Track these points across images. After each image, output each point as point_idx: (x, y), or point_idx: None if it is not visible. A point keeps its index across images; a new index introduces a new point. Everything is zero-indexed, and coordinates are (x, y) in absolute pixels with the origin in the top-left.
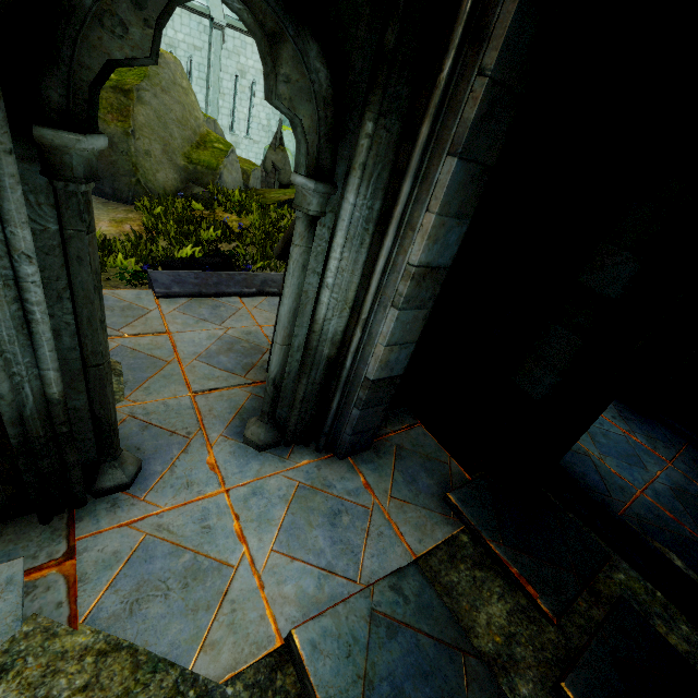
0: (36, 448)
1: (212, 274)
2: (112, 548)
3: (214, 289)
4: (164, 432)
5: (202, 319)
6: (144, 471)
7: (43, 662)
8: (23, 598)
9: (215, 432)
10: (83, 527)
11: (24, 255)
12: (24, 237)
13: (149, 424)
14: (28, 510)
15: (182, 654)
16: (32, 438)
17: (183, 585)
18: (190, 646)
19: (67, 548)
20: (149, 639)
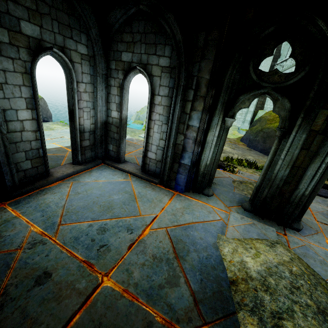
0: (292, 204)
1: (322, 189)
2: (296, 241)
3: (323, 194)
4: (307, 225)
5: (318, 202)
6: (302, 231)
7: (286, 247)
8: (276, 235)
9: (327, 235)
10: (287, 232)
11: (325, 163)
12: (327, 159)
13: (302, 221)
14: (274, 220)
15: (322, 275)
16: (293, 201)
17: (320, 262)
18: (324, 276)
19: (284, 233)
20: (310, 265)
